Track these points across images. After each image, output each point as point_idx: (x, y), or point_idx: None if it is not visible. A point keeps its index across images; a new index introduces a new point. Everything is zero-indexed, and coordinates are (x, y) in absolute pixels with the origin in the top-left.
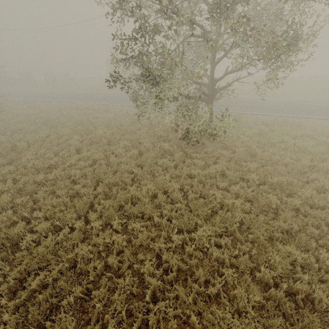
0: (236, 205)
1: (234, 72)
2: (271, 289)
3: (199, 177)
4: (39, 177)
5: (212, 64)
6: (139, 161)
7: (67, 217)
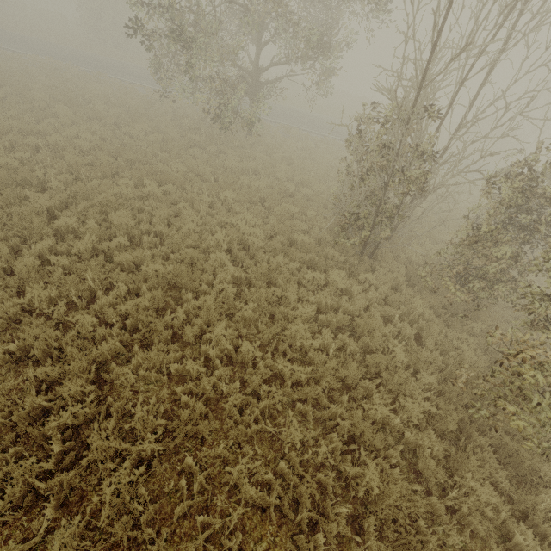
0: (261, 188)
1: (280, 64)
2: (271, 222)
3: (232, 170)
4: (31, 140)
5: (257, 46)
6: (165, 146)
7: (92, 175)
